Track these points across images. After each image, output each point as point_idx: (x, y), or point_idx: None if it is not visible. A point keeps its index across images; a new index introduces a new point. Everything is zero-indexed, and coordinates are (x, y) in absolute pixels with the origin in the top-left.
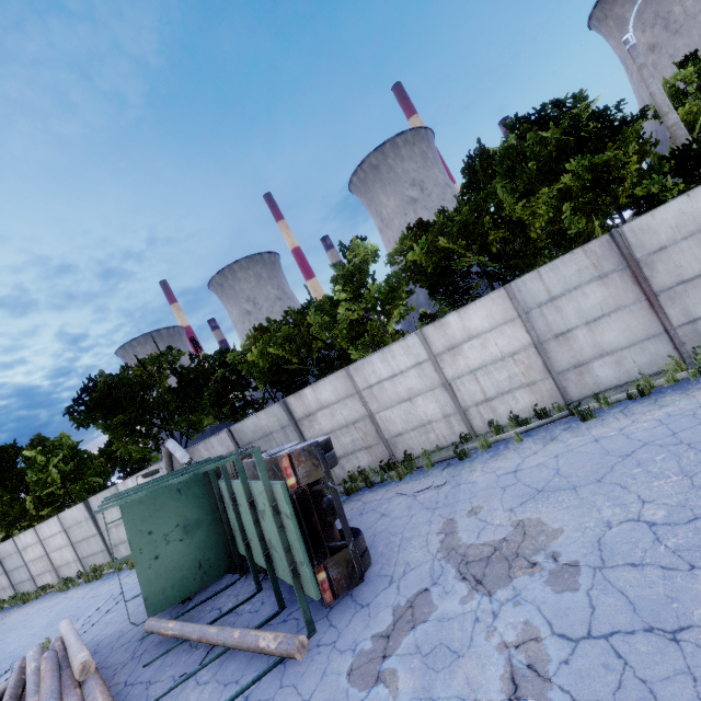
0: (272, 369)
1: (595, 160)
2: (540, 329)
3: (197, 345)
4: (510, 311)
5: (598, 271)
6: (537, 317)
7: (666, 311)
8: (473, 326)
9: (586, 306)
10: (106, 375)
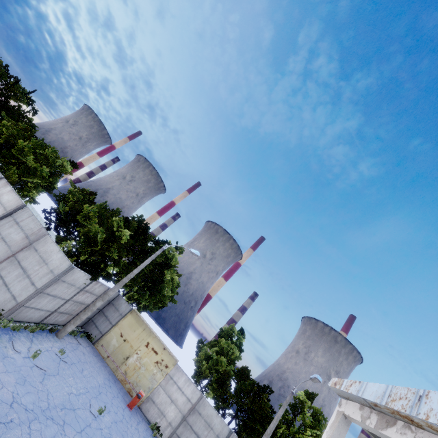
0: None
1: (102, 237)
2: (2, 222)
3: (34, 113)
4: (11, 208)
5: (31, 235)
6: (9, 220)
7: (5, 262)
8: (4, 197)
9: (13, 235)
10: (1, 65)
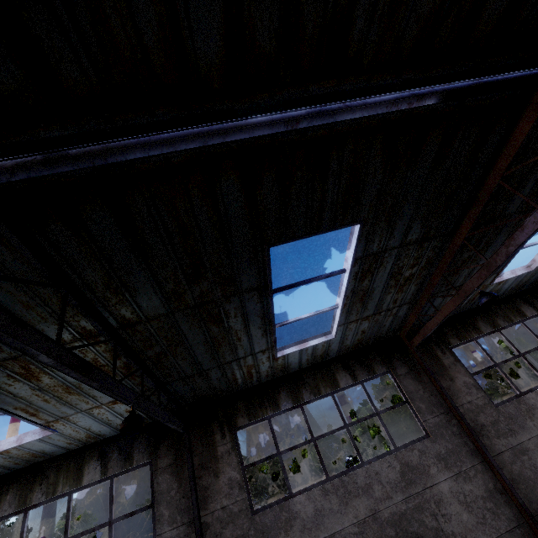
0: (319, 467)
1: None
2: None
3: None
4: None
5: None
6: None
7: None
8: None
9: None
10: None
